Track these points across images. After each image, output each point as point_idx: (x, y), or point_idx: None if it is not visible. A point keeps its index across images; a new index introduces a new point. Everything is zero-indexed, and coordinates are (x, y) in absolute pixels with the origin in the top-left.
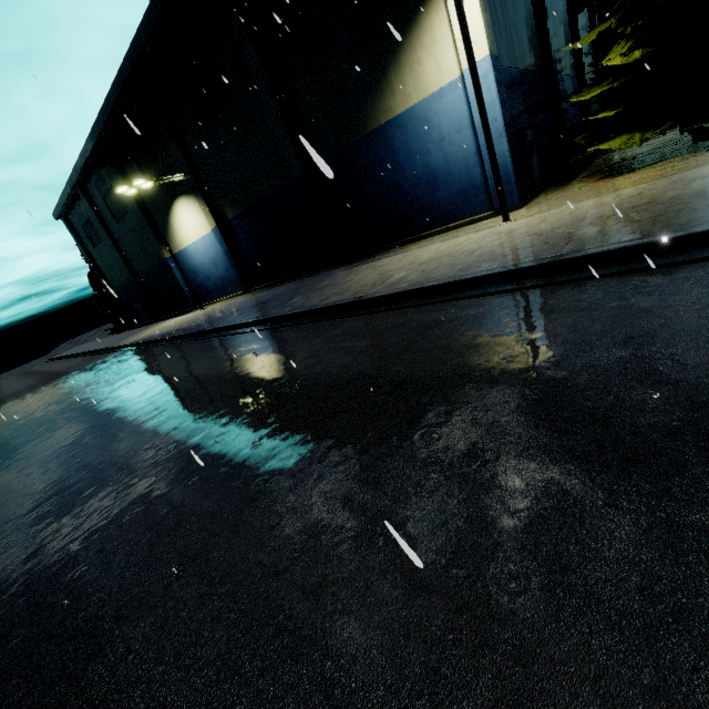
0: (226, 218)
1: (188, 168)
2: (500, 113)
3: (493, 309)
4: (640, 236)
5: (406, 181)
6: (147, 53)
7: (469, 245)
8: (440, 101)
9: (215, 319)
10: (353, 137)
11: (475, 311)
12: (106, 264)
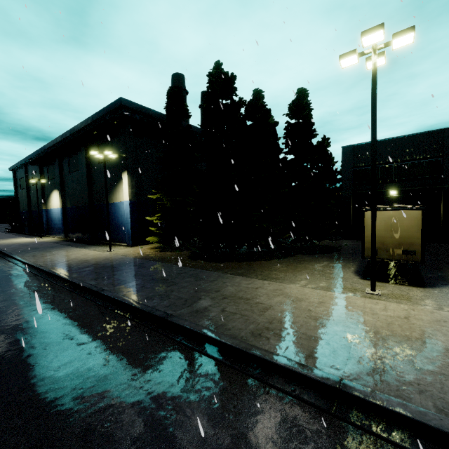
0: (67, 206)
1: (60, 183)
2: (129, 217)
3: (15, 273)
4: (50, 267)
5: (113, 223)
6: (56, 146)
7: (75, 255)
8: (123, 205)
9: (17, 248)
10: (104, 202)
11: (14, 272)
12: (22, 198)
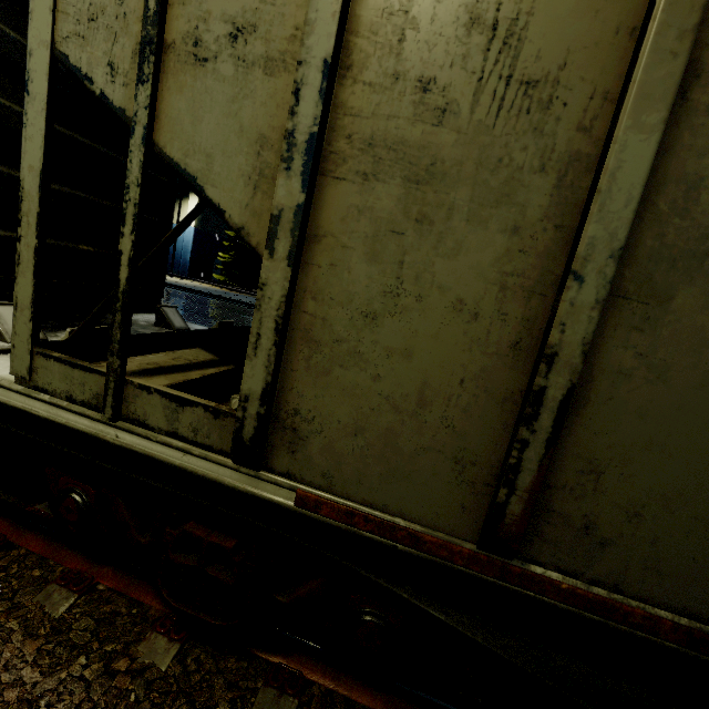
0: None
1: None
2: (191, 246)
3: None
4: None
5: None
6: None
7: None
8: None
9: None
10: None
11: None
12: None
